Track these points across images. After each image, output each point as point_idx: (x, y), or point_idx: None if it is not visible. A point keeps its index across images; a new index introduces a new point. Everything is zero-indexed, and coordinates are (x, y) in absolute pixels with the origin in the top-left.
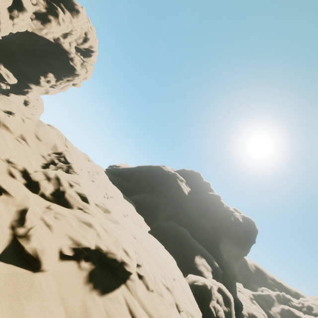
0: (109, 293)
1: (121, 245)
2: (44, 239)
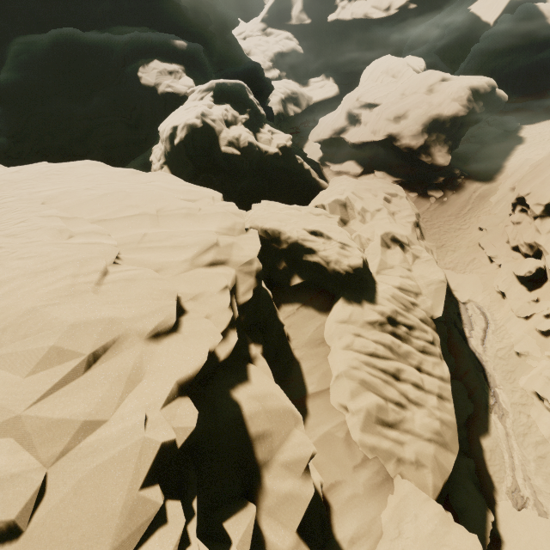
0: None
1: None
2: None
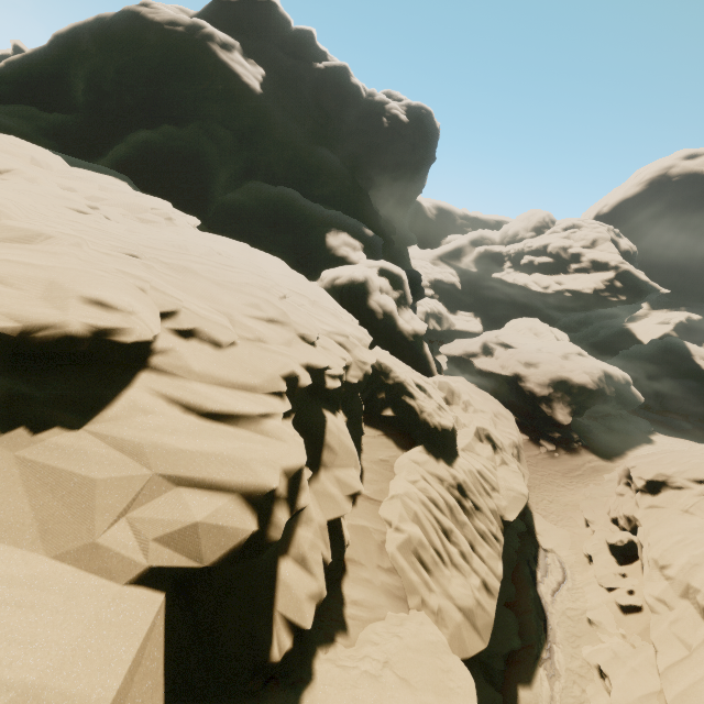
0: (102, 412)
1: (75, 293)
2: None
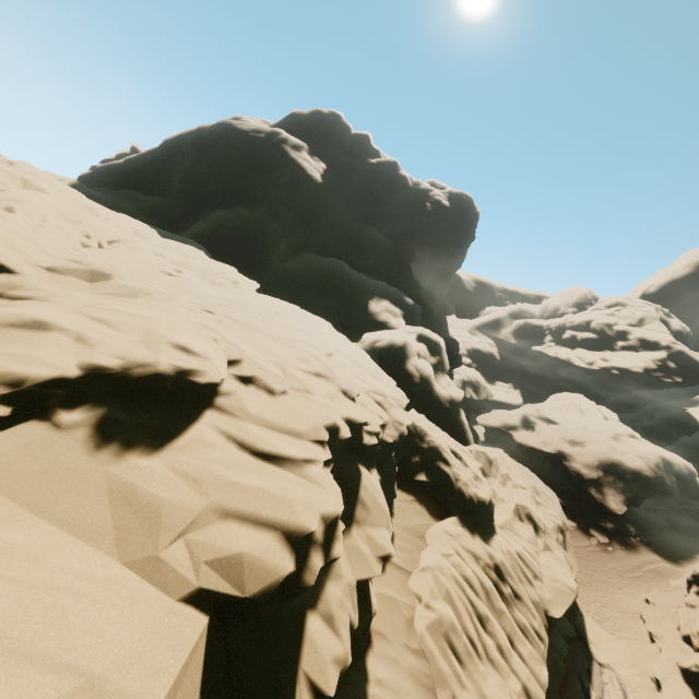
0: (174, 441)
1: (166, 339)
2: None
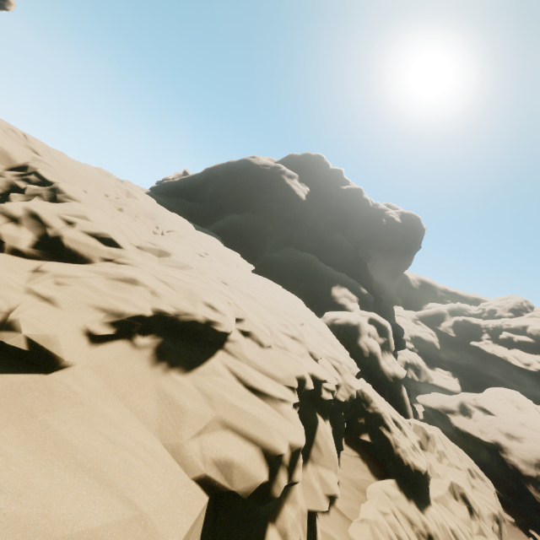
0: (198, 368)
1: (201, 299)
2: (44, 322)
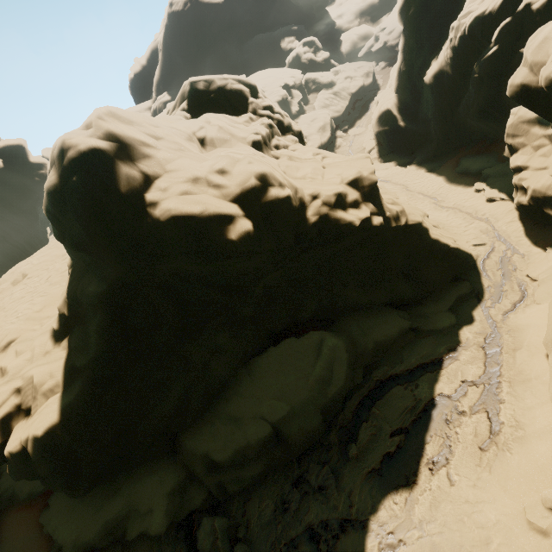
0: None
1: None
2: None
